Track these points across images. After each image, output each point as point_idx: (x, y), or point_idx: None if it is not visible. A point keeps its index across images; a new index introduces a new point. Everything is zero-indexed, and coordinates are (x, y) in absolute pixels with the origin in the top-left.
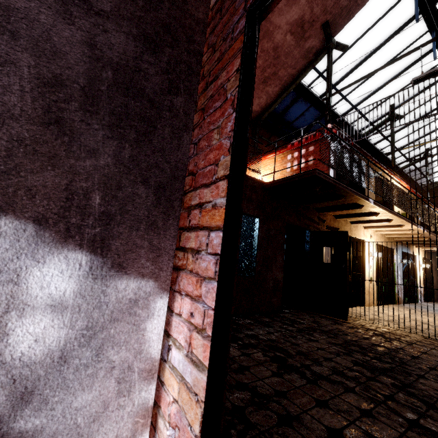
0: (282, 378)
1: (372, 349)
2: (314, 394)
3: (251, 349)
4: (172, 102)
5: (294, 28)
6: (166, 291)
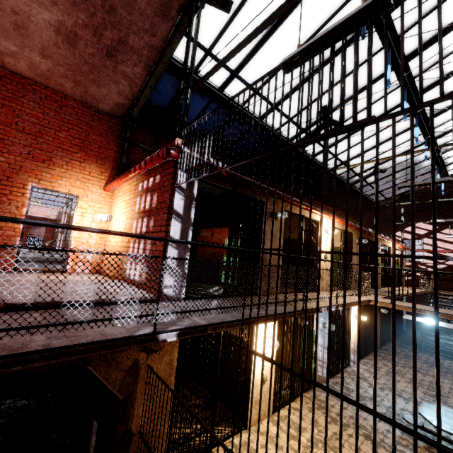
0: None
1: None
2: None
3: None
4: None
5: None
6: None
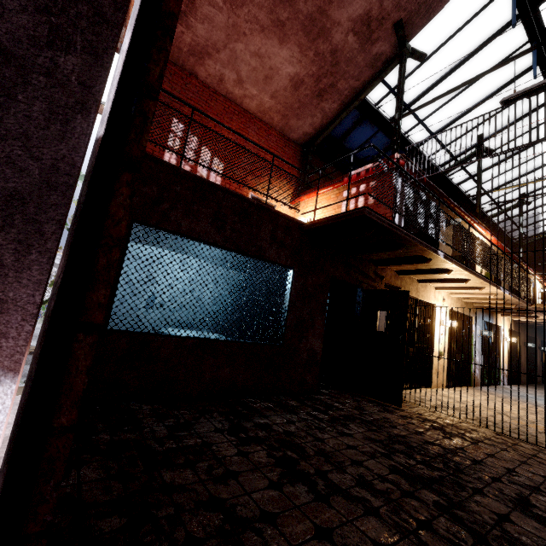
0: (280, 491)
1: (423, 449)
2: (317, 518)
3: (254, 445)
4: (55, 62)
5: (358, 26)
6: (13, 372)
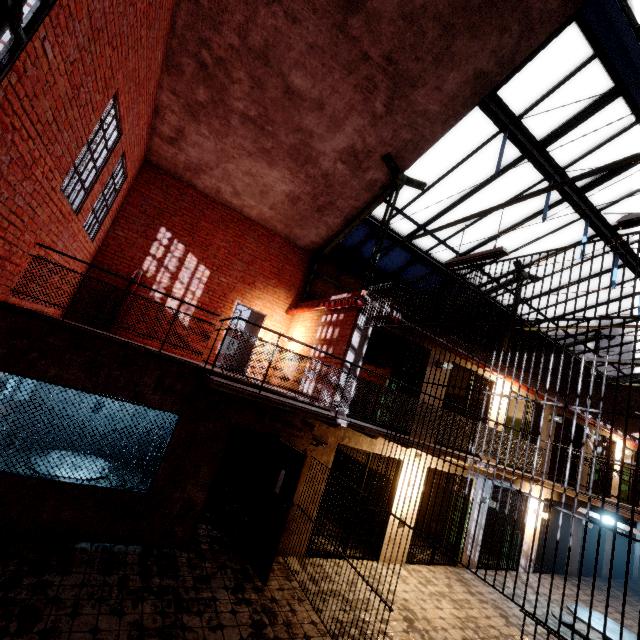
0: None
1: None
2: None
3: None
4: None
5: (345, 156)
6: None
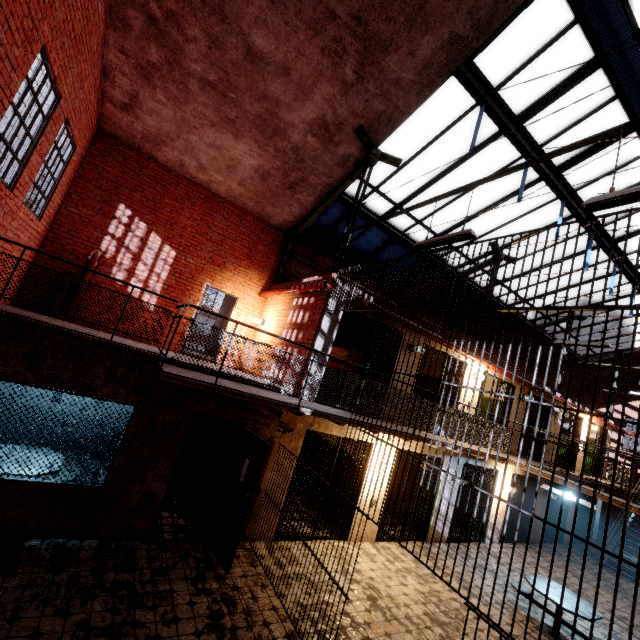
0: None
1: None
2: None
3: None
4: None
5: (316, 129)
6: None
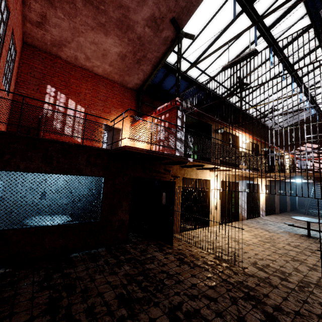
0: None
1: (153, 277)
2: None
3: (45, 291)
4: None
5: (149, 23)
6: None
